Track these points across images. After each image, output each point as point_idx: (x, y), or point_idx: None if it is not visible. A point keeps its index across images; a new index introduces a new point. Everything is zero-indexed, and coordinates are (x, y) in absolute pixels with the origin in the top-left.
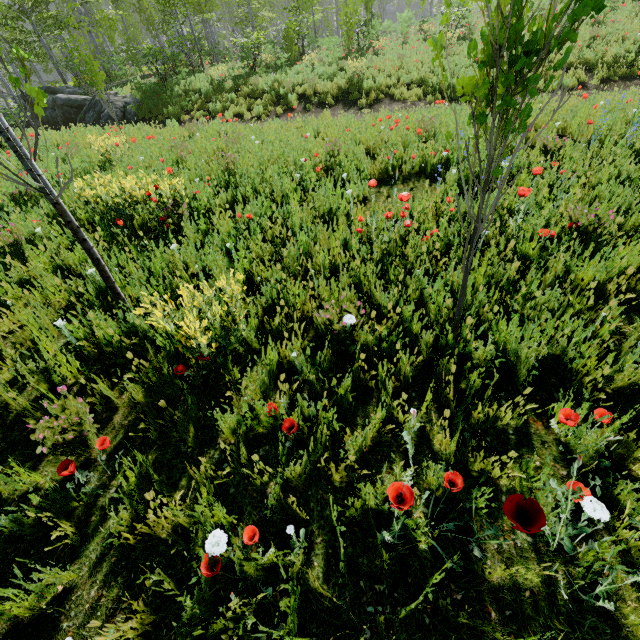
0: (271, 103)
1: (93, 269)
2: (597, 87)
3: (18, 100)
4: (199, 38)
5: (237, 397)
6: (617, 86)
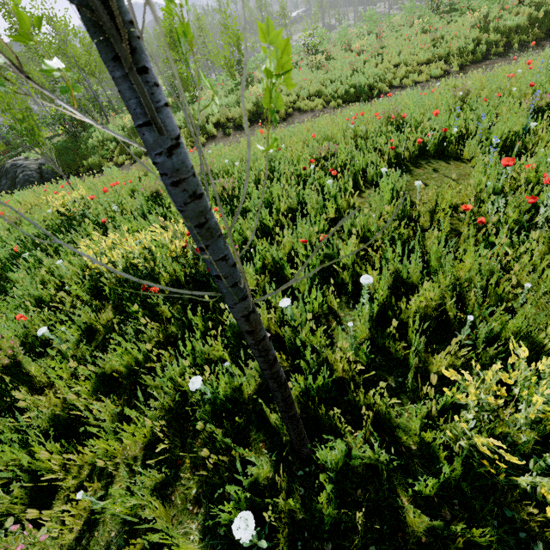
0: (191, 135)
1: (197, 379)
2: (458, 72)
3: None
4: (97, 96)
5: None
6: (473, 68)
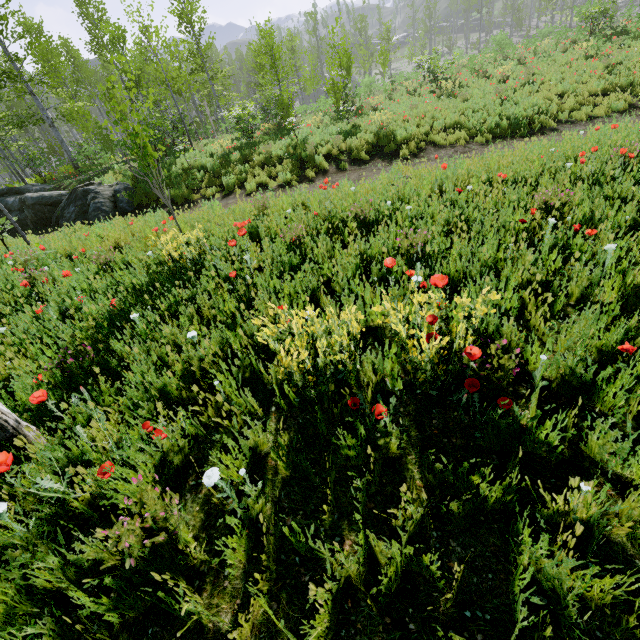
0: (295, 168)
1: None
2: None
3: (0, 204)
4: (183, 117)
5: None
6: None
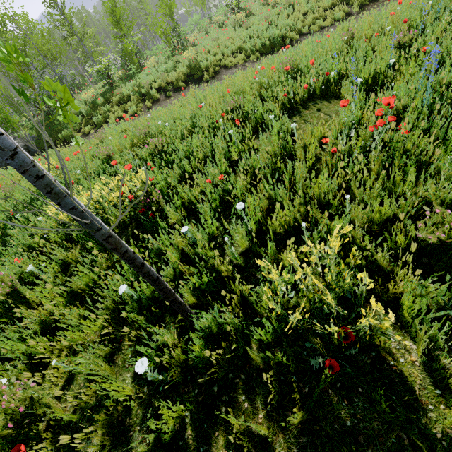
0: (139, 101)
1: (124, 286)
2: (359, 12)
3: None
4: (62, 77)
5: (396, 363)
6: (371, 7)
